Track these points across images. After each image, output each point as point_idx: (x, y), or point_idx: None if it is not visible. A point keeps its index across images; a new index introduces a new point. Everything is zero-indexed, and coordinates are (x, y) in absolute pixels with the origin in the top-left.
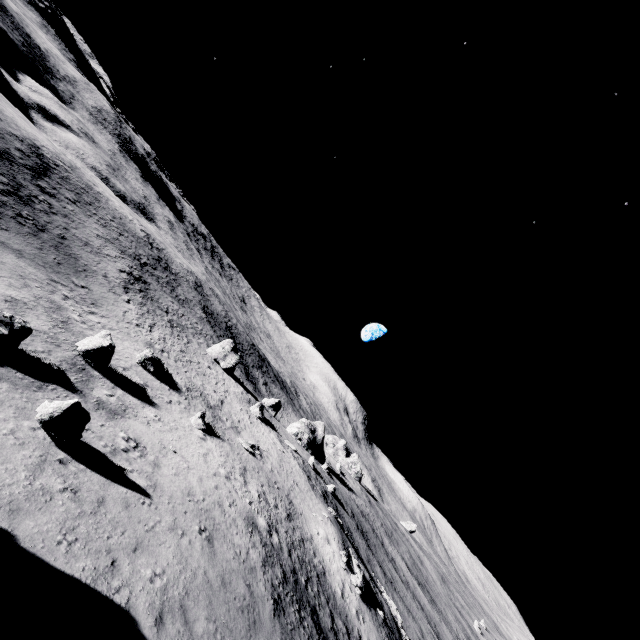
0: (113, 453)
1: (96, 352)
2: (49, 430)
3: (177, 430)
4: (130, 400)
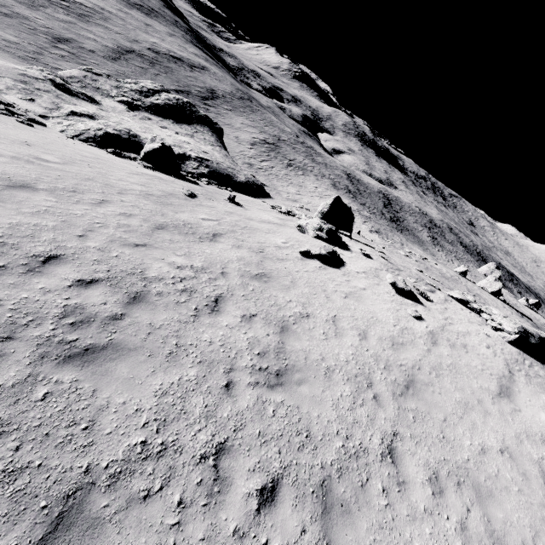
0: None
1: (463, 272)
2: None
3: None
4: None
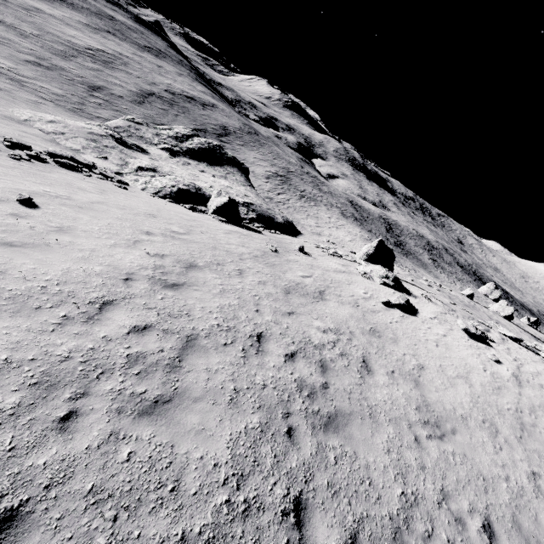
0: None
1: (470, 295)
2: None
3: None
4: None
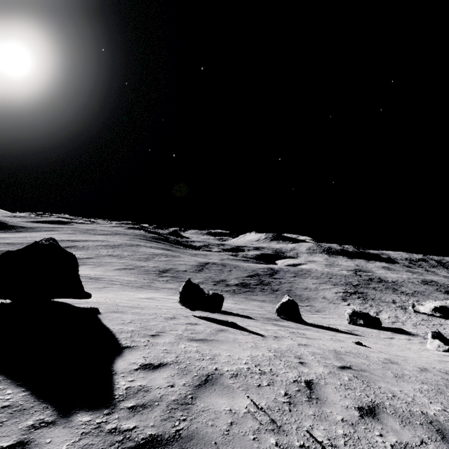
0: (249, 326)
1: (281, 308)
2: (185, 305)
3: (388, 346)
4: (319, 330)
